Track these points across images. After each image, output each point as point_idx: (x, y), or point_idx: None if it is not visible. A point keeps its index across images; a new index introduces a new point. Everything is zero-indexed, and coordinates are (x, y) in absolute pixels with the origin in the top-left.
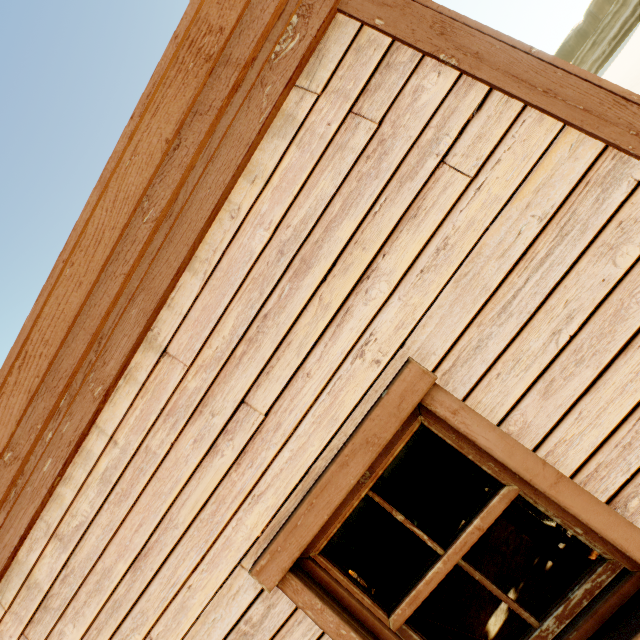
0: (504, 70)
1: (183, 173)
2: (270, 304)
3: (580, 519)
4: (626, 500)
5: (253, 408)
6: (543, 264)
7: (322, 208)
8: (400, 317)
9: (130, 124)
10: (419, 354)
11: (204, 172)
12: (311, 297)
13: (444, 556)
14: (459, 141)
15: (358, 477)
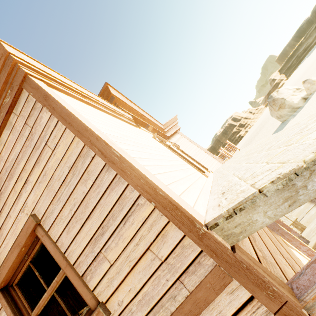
0: (60, 114)
1: None
2: (3, 189)
3: (71, 281)
4: (86, 276)
5: None
6: (69, 184)
7: (17, 156)
8: (34, 198)
9: None
10: (38, 213)
11: None
12: (13, 188)
13: (47, 290)
14: (50, 137)
15: (15, 257)
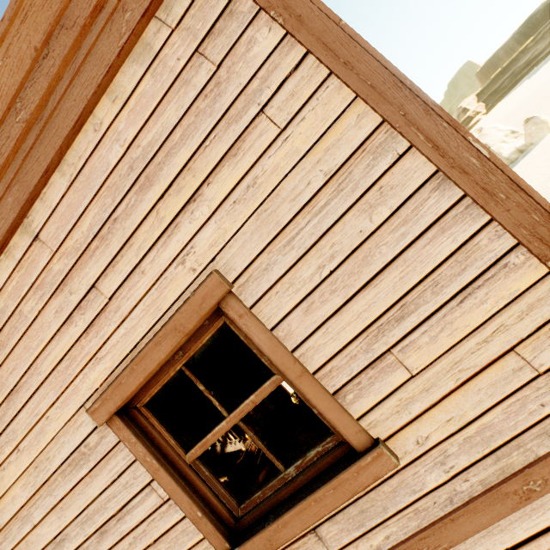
0: (318, 37)
1: (50, 82)
2: (119, 210)
3: (312, 402)
4: (346, 394)
5: (101, 292)
6: (322, 211)
7: (166, 135)
8: (214, 237)
9: (1, 26)
10: (224, 268)
11: (71, 84)
12: (151, 210)
13: (228, 418)
14: (277, 95)
15: (167, 354)
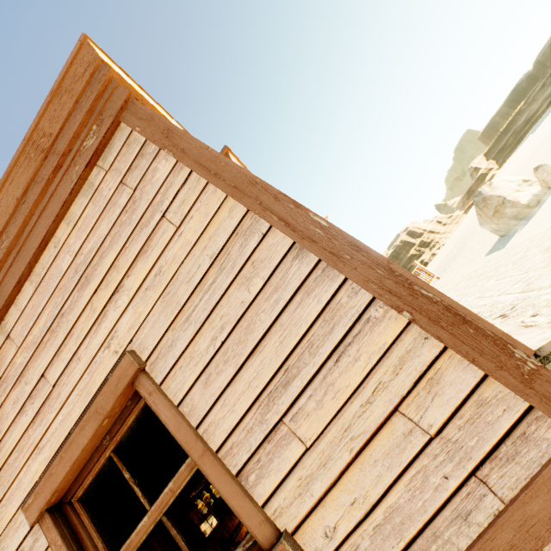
0: (196, 160)
1: (25, 218)
2: (66, 306)
3: (215, 487)
4: (248, 474)
5: (48, 380)
6: (210, 288)
7: (100, 243)
8: (132, 321)
9: None
10: (139, 348)
11: (40, 217)
12: (88, 303)
13: (149, 511)
14: (173, 203)
15: (89, 438)
